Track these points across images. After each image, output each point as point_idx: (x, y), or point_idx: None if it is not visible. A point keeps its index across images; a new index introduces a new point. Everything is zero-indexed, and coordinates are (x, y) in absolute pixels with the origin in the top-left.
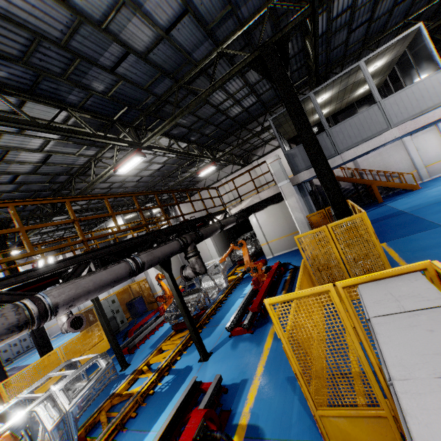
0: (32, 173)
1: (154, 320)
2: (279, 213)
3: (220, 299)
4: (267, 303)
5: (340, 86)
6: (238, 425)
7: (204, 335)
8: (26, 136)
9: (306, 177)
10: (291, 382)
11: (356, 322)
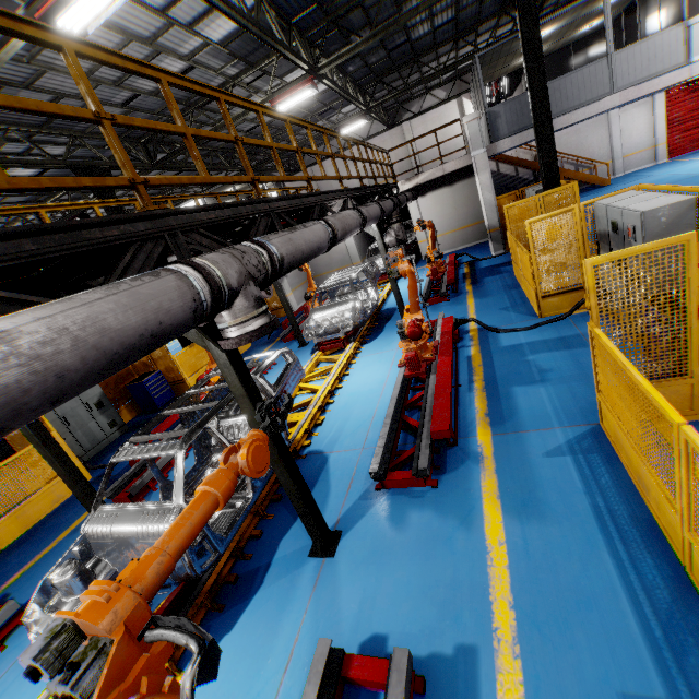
0: (152, 93)
1: (302, 317)
2: (449, 199)
3: (387, 291)
4: (527, 222)
5: (570, 20)
6: (469, 330)
7: (389, 313)
8: (192, 34)
9: (506, 147)
10: (504, 309)
11: (585, 229)
